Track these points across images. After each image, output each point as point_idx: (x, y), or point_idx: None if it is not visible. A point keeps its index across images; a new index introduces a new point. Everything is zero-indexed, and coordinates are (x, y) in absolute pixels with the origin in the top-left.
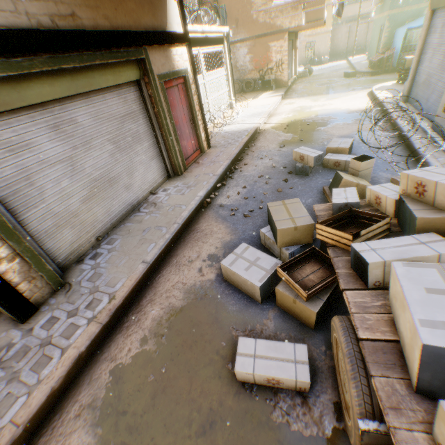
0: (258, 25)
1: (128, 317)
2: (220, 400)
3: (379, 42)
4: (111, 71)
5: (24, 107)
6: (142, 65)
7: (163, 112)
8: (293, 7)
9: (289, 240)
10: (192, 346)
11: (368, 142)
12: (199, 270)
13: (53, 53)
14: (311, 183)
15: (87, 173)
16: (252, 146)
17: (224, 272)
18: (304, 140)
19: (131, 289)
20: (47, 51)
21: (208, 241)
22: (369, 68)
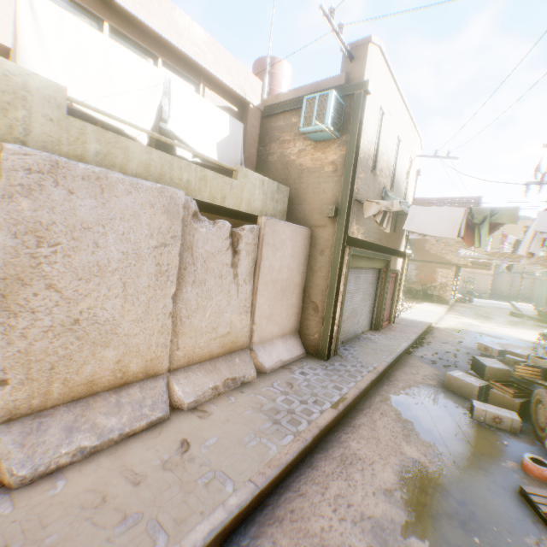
0: (428, 253)
1: (384, 381)
2: (463, 421)
3: (546, 297)
4: (378, 261)
5: (354, 266)
6: (386, 262)
7: (386, 288)
8: None
9: (491, 377)
10: (436, 402)
11: None
12: (422, 378)
13: (373, 251)
14: None
15: (353, 303)
16: (429, 333)
17: (445, 381)
18: None
19: (384, 369)
20: (374, 250)
21: (421, 369)
22: (537, 316)
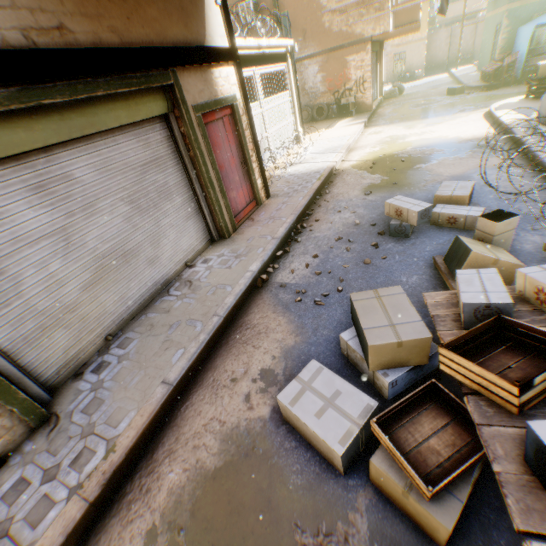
0: (331, 35)
1: (133, 482)
2: None
3: (494, 47)
4: (124, 104)
5: None
6: (171, 94)
7: (201, 156)
8: (377, 9)
9: (388, 361)
10: None
11: (496, 185)
12: (245, 397)
13: (29, 83)
14: (413, 251)
15: (89, 248)
16: (325, 193)
17: (282, 411)
18: (398, 184)
19: (140, 433)
20: (17, 80)
21: (262, 345)
22: (481, 81)
